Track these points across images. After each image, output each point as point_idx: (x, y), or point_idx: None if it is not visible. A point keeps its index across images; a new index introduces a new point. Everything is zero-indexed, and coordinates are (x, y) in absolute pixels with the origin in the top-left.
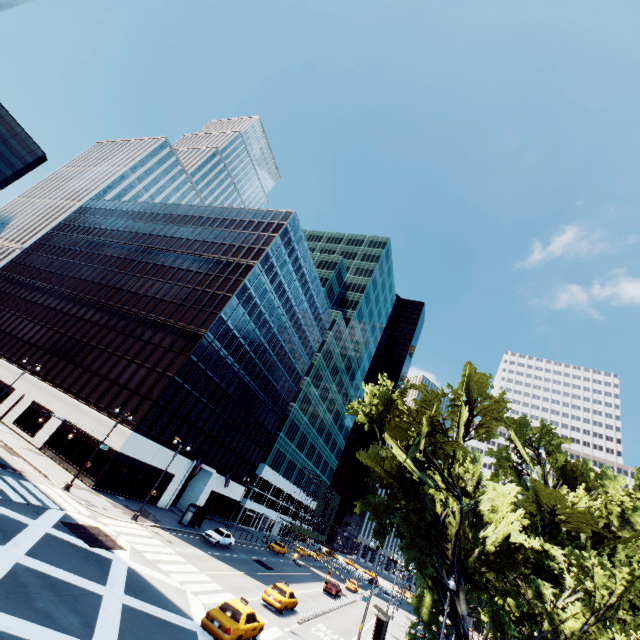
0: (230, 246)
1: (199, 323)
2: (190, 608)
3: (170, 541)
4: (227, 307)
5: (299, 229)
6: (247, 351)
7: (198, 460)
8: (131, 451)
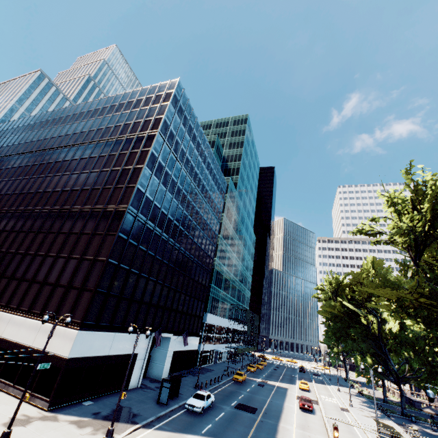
0: (126, 125)
1: (117, 200)
2: None
3: None
4: (142, 178)
5: (186, 98)
6: (171, 220)
7: (156, 332)
8: (83, 351)
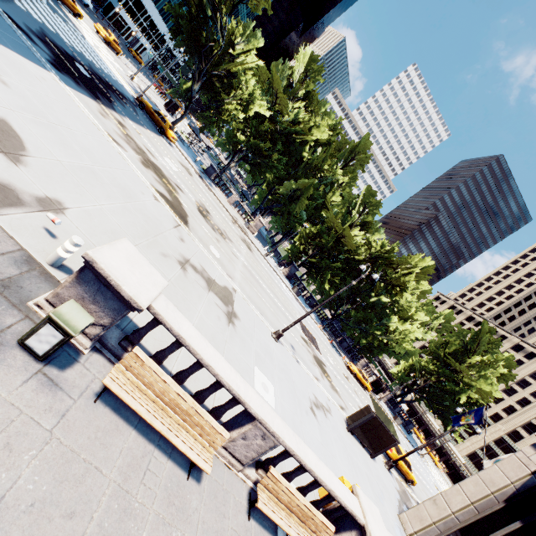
0: None
1: None
2: None
3: None
4: None
5: None
6: None
7: None
8: None
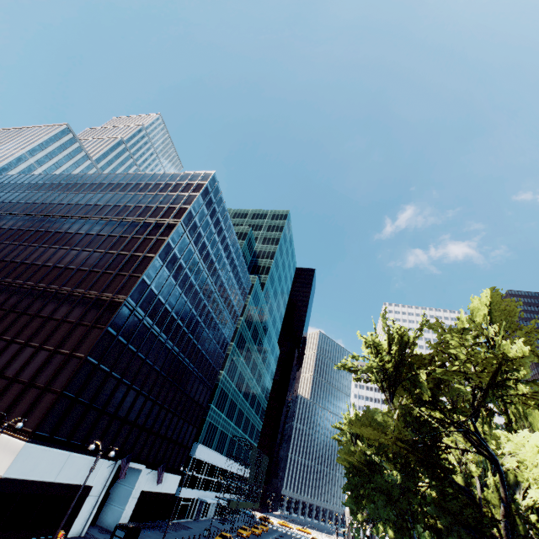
0: (147, 207)
1: (116, 289)
2: None
3: None
4: (150, 269)
5: (219, 191)
6: (174, 319)
7: (123, 459)
8: (23, 471)
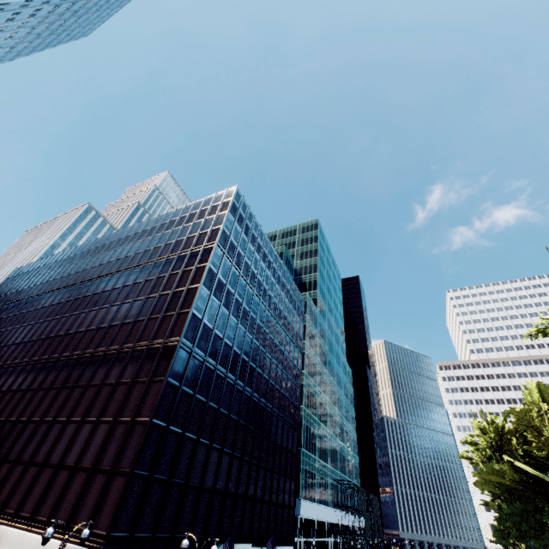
0: (177, 242)
1: (167, 332)
2: None
3: None
4: (197, 300)
5: (246, 206)
6: (237, 354)
7: (224, 544)
8: None
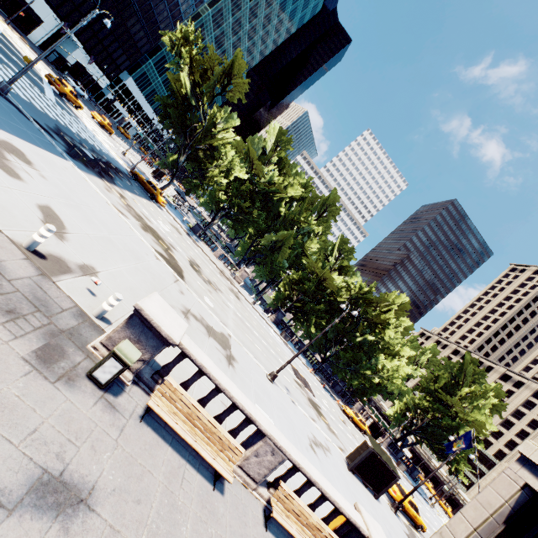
0: None
1: None
2: (41, 74)
3: (35, 55)
4: None
5: None
6: None
7: (65, 23)
8: None
